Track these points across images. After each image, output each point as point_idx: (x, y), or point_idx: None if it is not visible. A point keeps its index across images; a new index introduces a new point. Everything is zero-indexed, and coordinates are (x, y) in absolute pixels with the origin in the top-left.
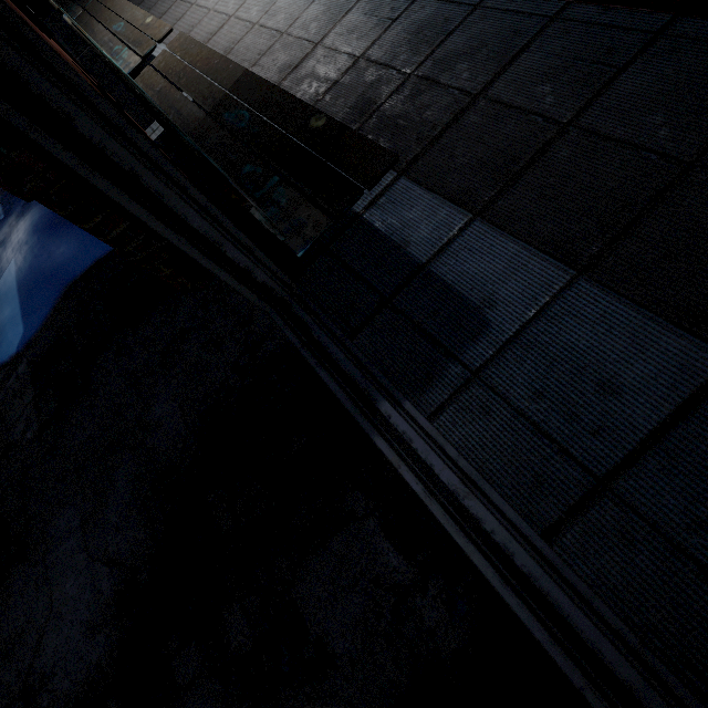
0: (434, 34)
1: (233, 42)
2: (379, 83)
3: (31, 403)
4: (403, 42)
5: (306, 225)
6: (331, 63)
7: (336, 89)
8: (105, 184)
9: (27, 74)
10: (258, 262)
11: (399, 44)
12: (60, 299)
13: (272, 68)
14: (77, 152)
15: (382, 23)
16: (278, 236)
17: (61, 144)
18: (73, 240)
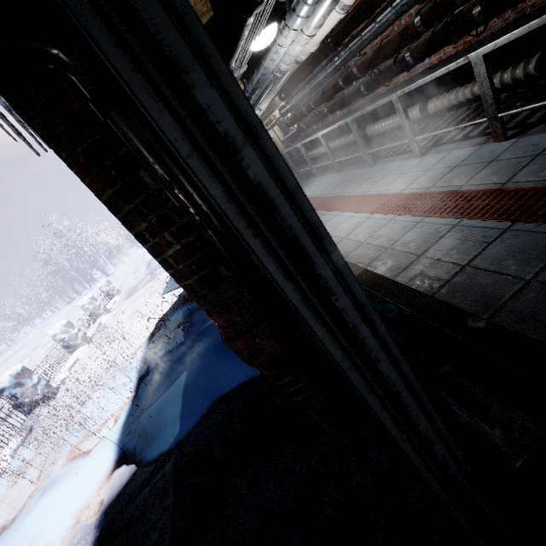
0: (540, 253)
1: (348, 252)
2: (496, 284)
3: (169, 508)
4: (507, 257)
5: (512, 428)
6: (437, 268)
7: (450, 285)
8: (372, 398)
9: (367, 340)
10: (450, 453)
11: (504, 258)
12: (208, 409)
13: (383, 268)
14: (366, 379)
15: (477, 245)
16: (503, 447)
17: (359, 375)
18: (227, 365)
